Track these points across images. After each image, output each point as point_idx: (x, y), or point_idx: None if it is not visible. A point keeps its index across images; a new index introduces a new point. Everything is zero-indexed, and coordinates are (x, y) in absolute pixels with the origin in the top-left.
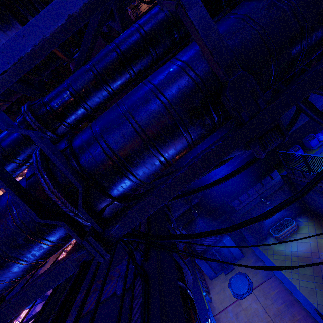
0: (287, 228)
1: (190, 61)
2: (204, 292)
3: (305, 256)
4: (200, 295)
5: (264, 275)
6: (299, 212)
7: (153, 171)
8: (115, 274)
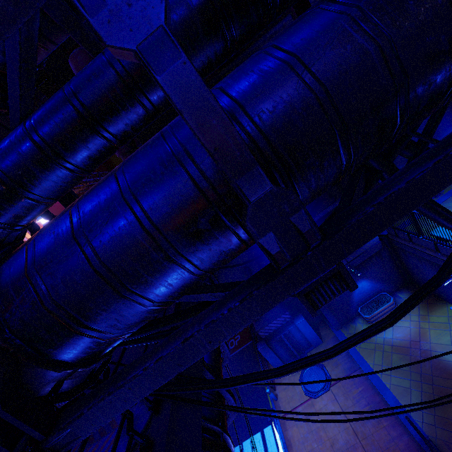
0: (382, 308)
1: (191, 146)
2: (268, 387)
3: (402, 345)
4: (262, 391)
5: (346, 368)
6: (399, 285)
7: (142, 319)
8: (118, 419)
